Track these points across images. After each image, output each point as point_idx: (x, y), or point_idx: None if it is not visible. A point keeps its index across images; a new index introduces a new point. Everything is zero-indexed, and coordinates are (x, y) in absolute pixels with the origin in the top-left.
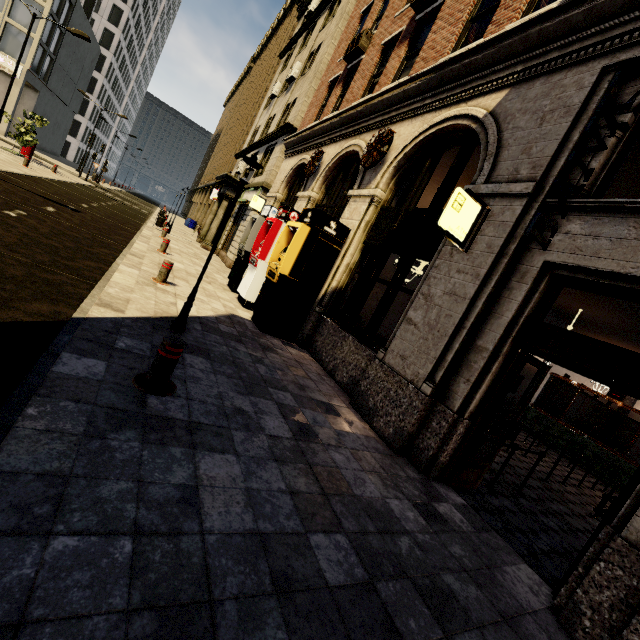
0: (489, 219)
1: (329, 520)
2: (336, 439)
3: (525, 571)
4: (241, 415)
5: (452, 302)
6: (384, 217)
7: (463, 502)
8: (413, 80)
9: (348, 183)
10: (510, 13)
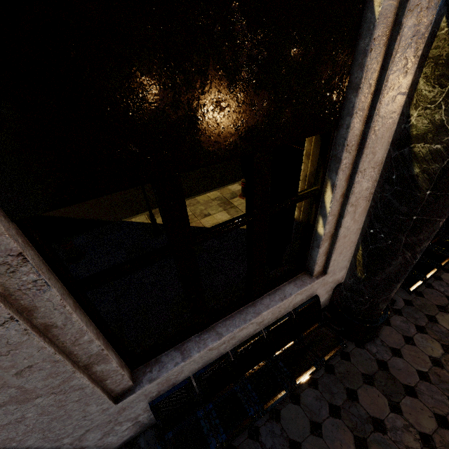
0: None
1: None
2: None
3: None
4: None
5: None
6: None
7: None
8: None
9: None
10: None
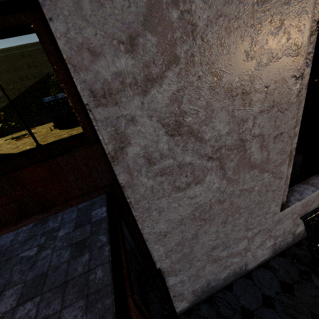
0: None
1: None
2: None
3: None
4: None
5: None
6: None
7: None
8: None
9: None
10: None
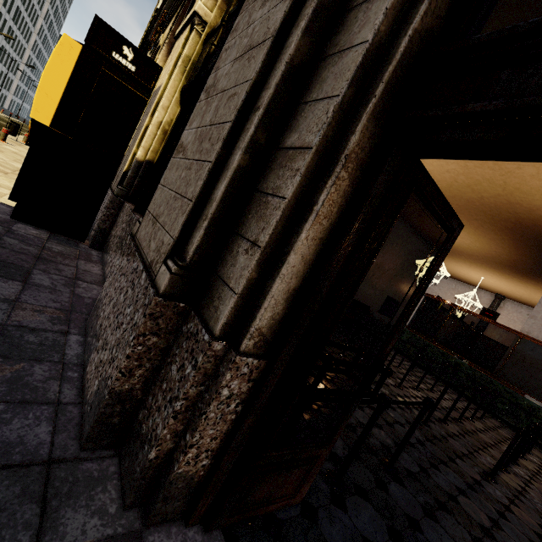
0: None
1: None
2: None
3: None
4: None
5: (242, 65)
6: (207, 45)
7: None
8: None
9: None
10: None
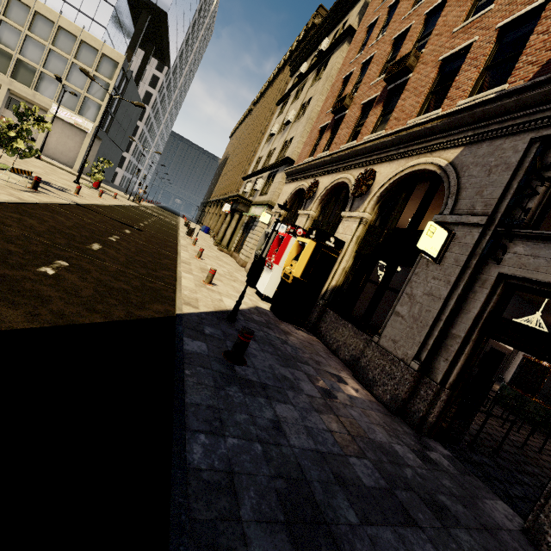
0: (455, 241)
1: (357, 451)
2: (349, 401)
3: (501, 505)
4: (287, 380)
5: (430, 301)
6: (371, 233)
7: (449, 454)
8: (389, 135)
9: (340, 205)
10: (460, 92)
